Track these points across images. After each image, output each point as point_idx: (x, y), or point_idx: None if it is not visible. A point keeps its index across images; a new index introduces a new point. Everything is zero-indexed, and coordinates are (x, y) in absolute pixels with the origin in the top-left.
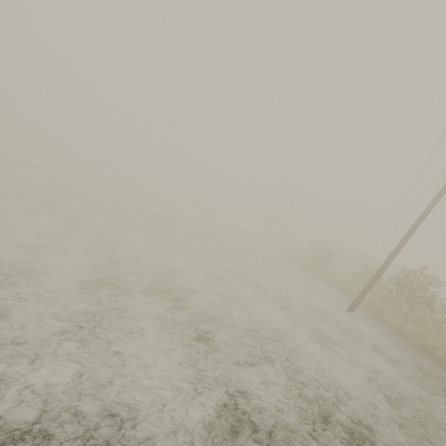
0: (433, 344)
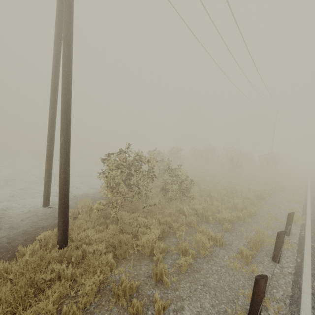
0: (42, 238)
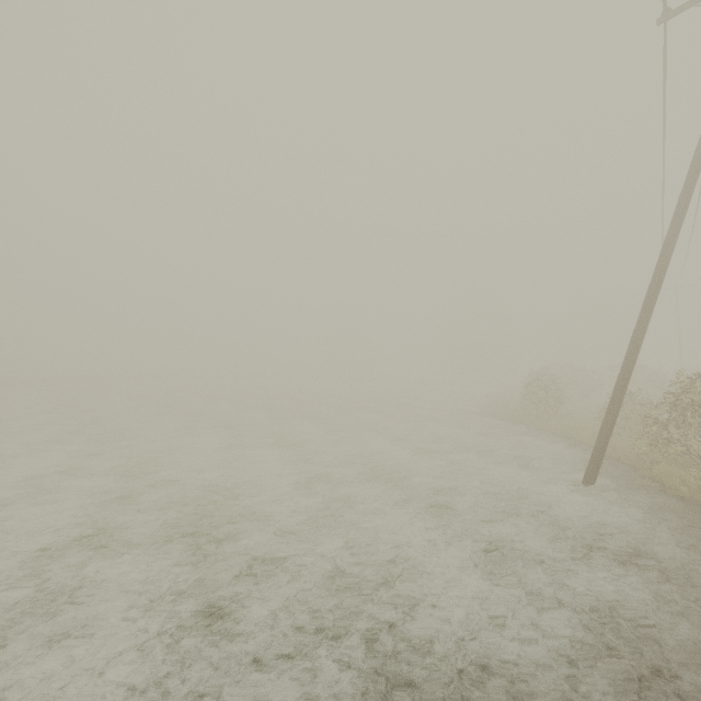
0: None
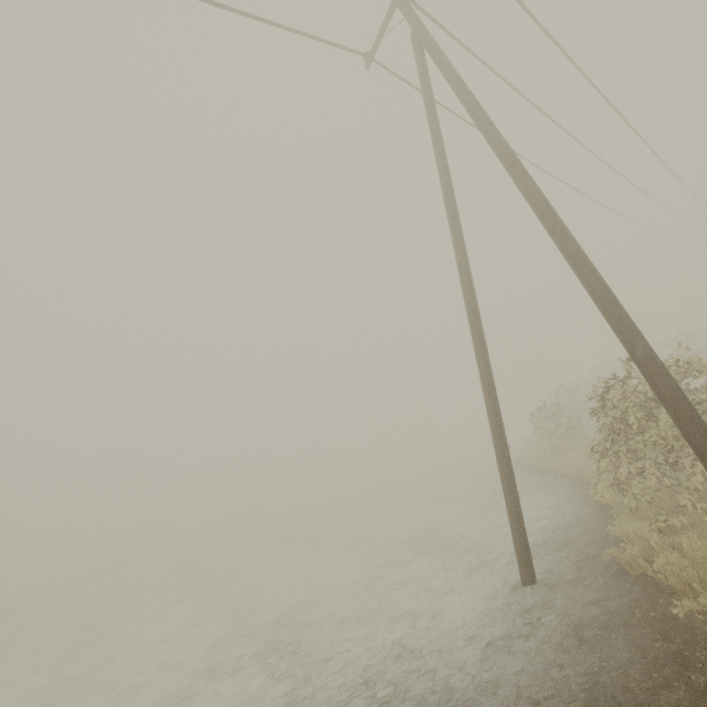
0: None
